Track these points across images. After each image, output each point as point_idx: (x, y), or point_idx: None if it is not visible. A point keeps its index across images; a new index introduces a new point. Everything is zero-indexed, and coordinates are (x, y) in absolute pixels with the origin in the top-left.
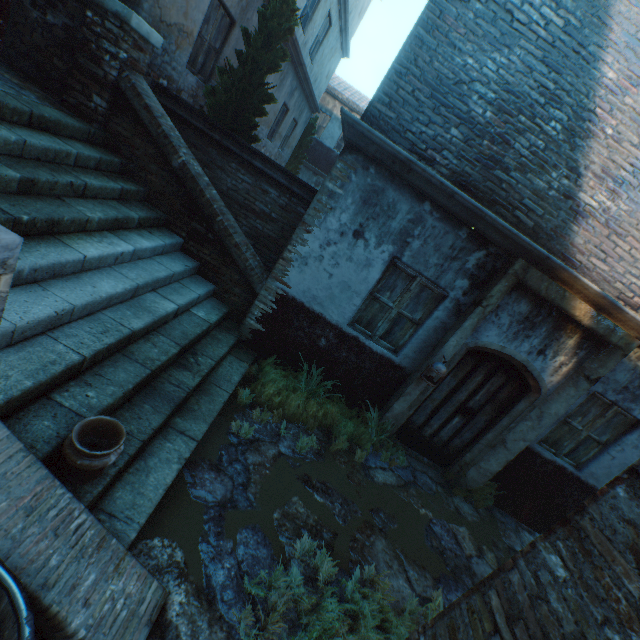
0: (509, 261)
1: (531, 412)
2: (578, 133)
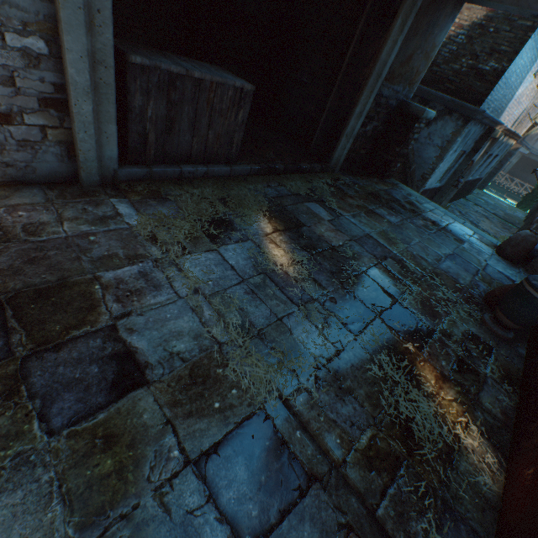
0: (489, 130)
1: (466, 173)
2: (528, 71)
